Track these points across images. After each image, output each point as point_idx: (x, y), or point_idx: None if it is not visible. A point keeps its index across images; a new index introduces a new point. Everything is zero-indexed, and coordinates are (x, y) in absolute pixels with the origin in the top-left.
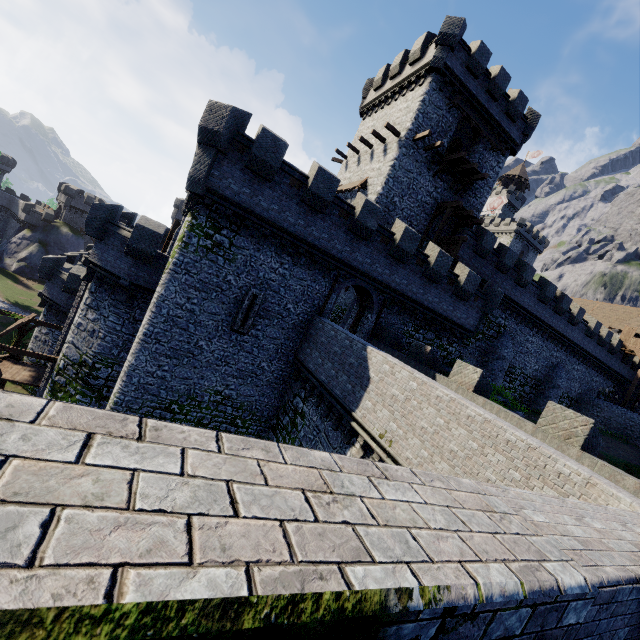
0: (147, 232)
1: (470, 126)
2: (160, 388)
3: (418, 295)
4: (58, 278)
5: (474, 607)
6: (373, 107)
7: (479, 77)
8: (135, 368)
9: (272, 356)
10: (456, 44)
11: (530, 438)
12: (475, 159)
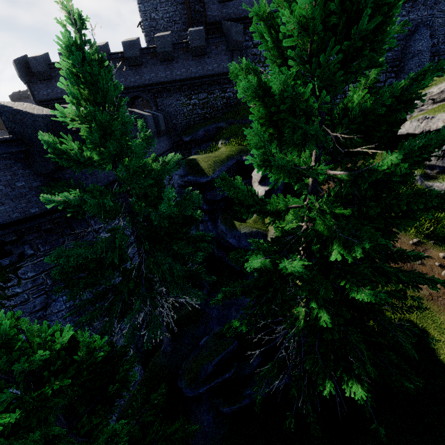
0: None
1: None
2: None
3: (168, 77)
4: None
5: None
6: None
7: None
8: None
9: None
10: None
11: None
12: None
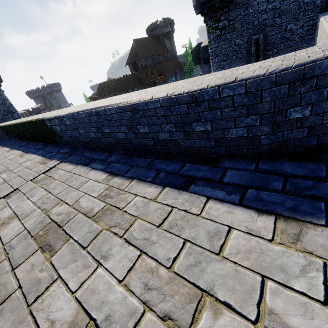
0: (205, 48)
1: None
2: None
3: None
4: None
5: (49, 119)
6: None
7: None
8: None
9: None
10: None
11: None
12: None
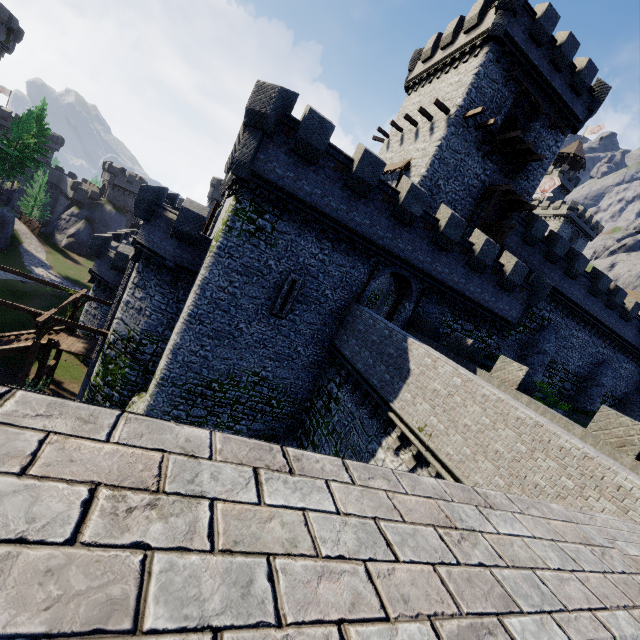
0: (192, 215)
1: (527, 101)
2: (202, 367)
3: (459, 285)
4: (106, 256)
5: None
6: (420, 81)
7: (543, 45)
8: (180, 347)
9: (308, 341)
10: (519, 8)
11: (586, 446)
12: (530, 138)
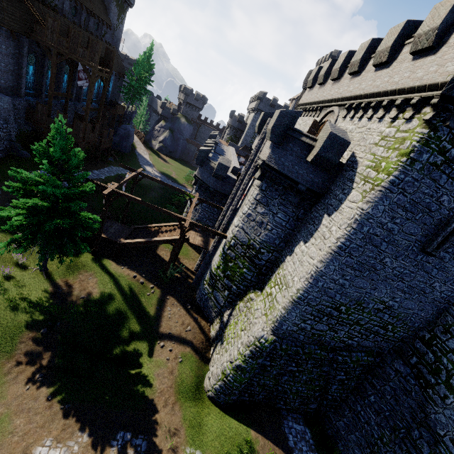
0: (337, 140)
1: None
2: (336, 292)
3: None
4: (207, 165)
5: None
6: None
7: None
8: (322, 274)
9: (448, 278)
10: None
11: None
12: None
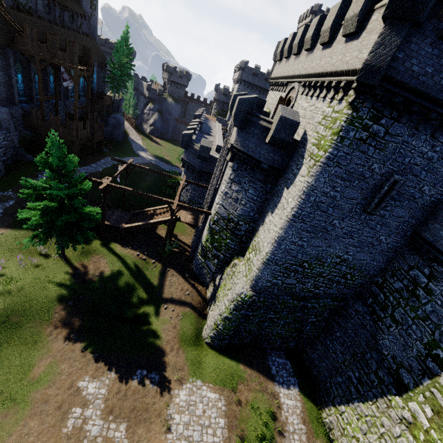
0: (288, 122)
1: None
2: (298, 252)
3: None
4: (191, 148)
5: None
6: None
7: None
8: (283, 239)
9: (391, 231)
10: None
11: None
12: None
